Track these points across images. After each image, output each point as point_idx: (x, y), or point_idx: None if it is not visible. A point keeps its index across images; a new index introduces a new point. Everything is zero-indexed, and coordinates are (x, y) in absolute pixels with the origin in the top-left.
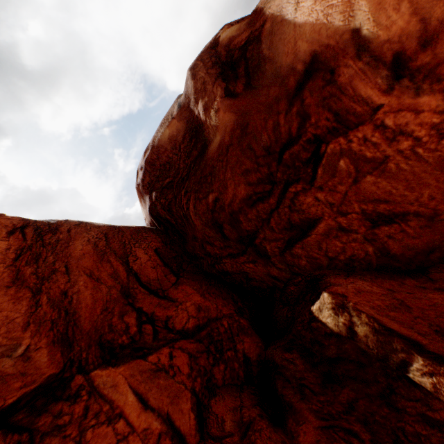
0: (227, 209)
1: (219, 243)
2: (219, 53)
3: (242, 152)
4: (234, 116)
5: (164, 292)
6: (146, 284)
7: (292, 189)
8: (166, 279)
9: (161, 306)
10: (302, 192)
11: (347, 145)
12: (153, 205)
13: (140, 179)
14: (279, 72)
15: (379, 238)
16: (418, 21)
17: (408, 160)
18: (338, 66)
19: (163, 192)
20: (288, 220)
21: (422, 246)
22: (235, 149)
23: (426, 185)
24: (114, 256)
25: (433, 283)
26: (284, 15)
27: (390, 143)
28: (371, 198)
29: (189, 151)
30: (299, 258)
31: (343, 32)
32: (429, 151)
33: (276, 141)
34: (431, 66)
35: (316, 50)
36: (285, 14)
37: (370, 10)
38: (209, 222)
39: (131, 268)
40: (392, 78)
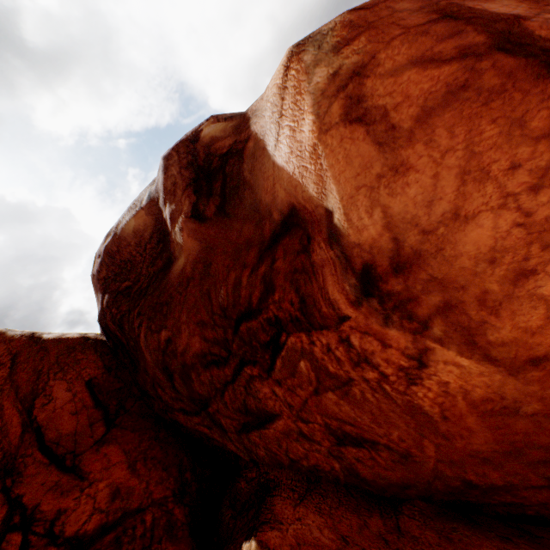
0: (180, 358)
1: (170, 391)
2: (198, 151)
3: (201, 296)
4: (198, 244)
5: (75, 458)
6: (50, 444)
7: (248, 369)
8: (90, 433)
9: (57, 489)
10: (259, 378)
11: (310, 346)
12: (103, 312)
13: (96, 269)
14: (259, 206)
15: (347, 457)
16: (391, 238)
17: (376, 392)
18: (313, 238)
19: (117, 299)
20: (244, 402)
21: (396, 479)
22: (196, 286)
23: (395, 425)
24: (14, 397)
25: (398, 537)
26: (267, 143)
27: (354, 366)
28: (335, 416)
29: (155, 256)
30: (257, 446)
31: (318, 205)
32: (398, 392)
33: (234, 305)
34: (402, 297)
35: (295, 204)
36: (267, 142)
37: (341, 199)
38: (160, 363)
39: (34, 418)
40: (361, 290)
